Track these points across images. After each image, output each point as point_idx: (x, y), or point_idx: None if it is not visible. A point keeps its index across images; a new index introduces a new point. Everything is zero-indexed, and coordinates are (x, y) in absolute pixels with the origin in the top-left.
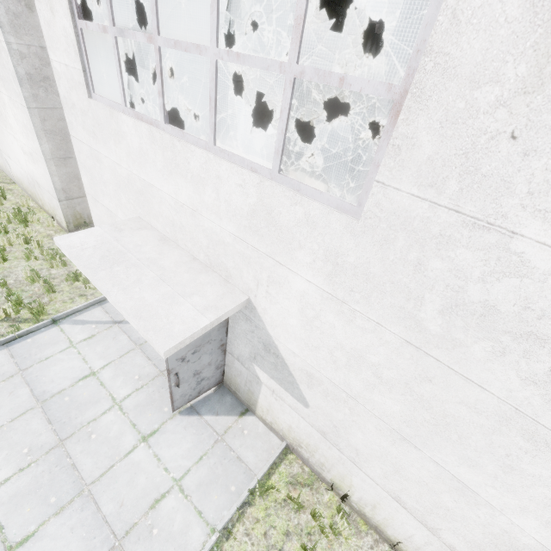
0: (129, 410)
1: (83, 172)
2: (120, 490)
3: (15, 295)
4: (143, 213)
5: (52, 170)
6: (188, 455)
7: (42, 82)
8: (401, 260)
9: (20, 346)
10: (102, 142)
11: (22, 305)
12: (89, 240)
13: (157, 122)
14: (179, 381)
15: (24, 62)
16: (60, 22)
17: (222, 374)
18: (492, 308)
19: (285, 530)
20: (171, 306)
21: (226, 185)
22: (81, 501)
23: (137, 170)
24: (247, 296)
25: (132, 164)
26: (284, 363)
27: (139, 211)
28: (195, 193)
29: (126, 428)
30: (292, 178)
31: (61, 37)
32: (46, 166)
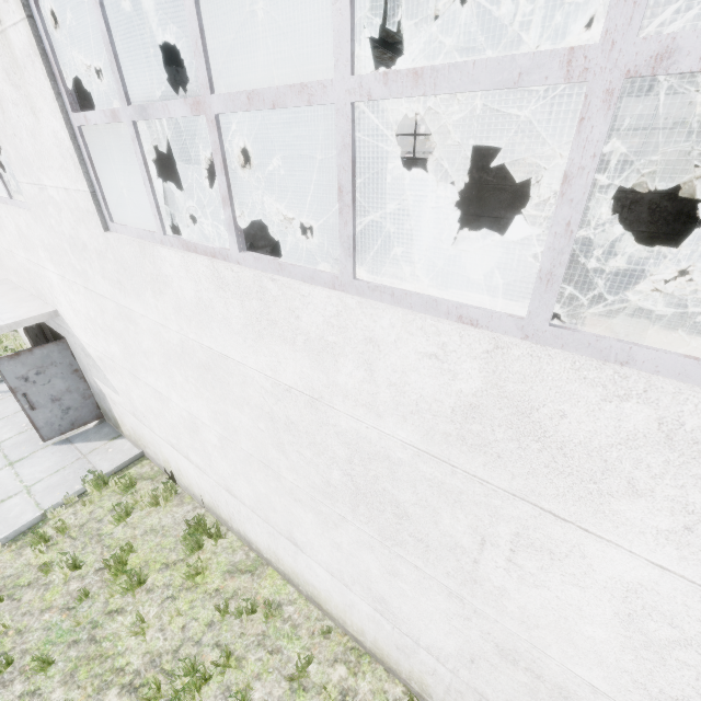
0: (6, 447)
1: None
2: None
3: None
4: (6, 274)
5: None
6: (47, 470)
7: None
8: (50, 228)
9: None
10: None
11: None
12: None
13: None
14: (29, 402)
15: None
16: None
17: (98, 408)
18: (73, 237)
19: (111, 508)
20: None
21: (5, 221)
22: None
23: None
24: (55, 309)
25: None
26: (94, 360)
27: (5, 273)
28: (4, 236)
29: None
30: (16, 200)
31: None
32: None
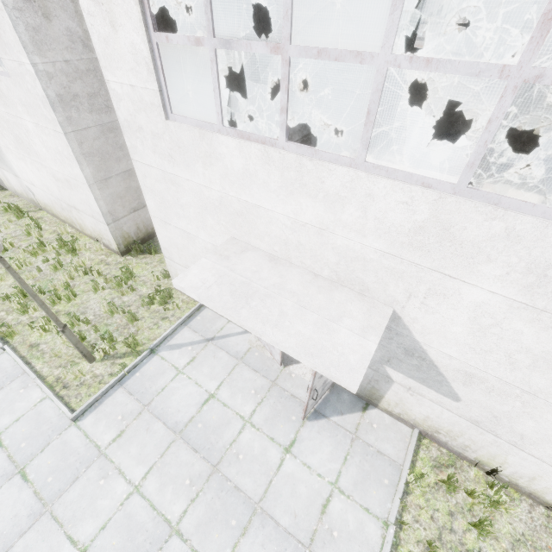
0: (261, 425)
1: (149, 196)
2: (287, 502)
3: (101, 331)
4: (239, 234)
5: (97, 194)
6: (332, 458)
7: (72, 101)
8: None
9: (132, 382)
10: (183, 165)
11: (113, 339)
12: (206, 276)
13: (273, 141)
14: (317, 395)
15: (52, 83)
16: (126, 38)
17: None
18: None
19: (448, 511)
20: (330, 335)
21: (381, 203)
22: (258, 519)
23: (236, 192)
24: (391, 308)
25: (228, 186)
26: (432, 365)
27: (234, 232)
28: (328, 212)
29: (266, 443)
30: (486, 191)
31: (126, 55)
32: (91, 192)
